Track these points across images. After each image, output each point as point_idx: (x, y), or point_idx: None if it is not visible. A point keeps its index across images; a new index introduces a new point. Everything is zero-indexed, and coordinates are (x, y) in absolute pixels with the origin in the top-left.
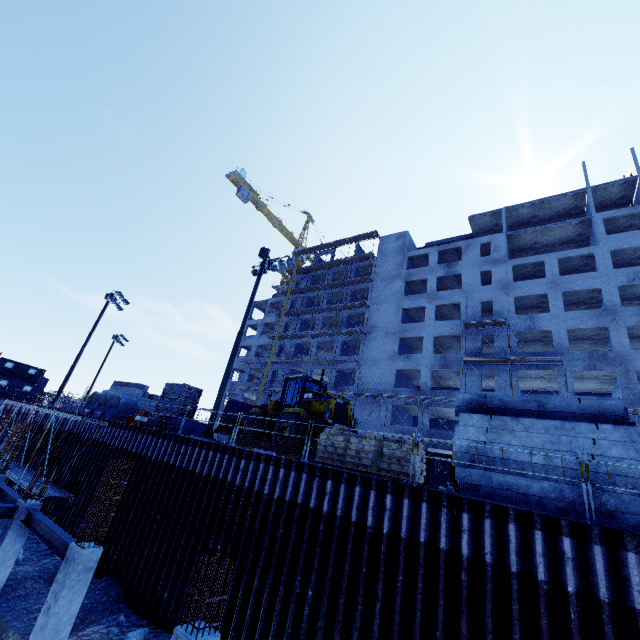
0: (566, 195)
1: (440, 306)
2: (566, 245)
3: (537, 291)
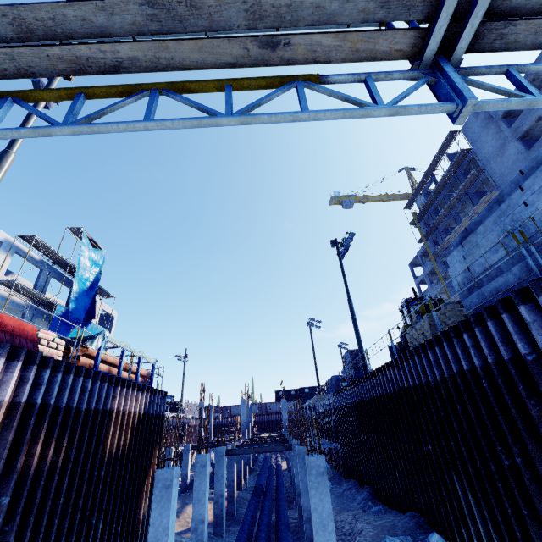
0: None
1: None
2: None
3: None
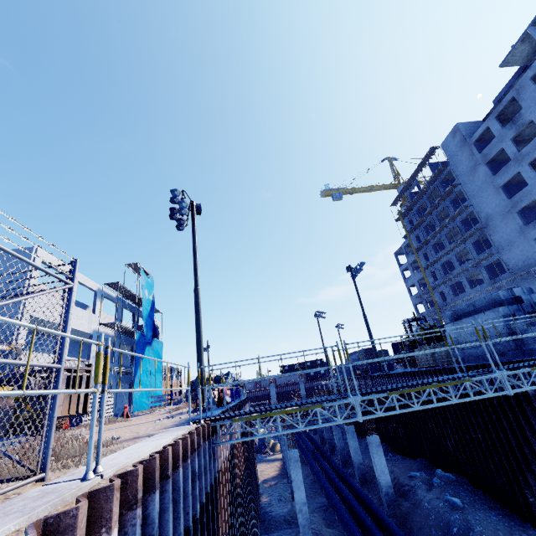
0: None
1: (535, 158)
2: None
3: None
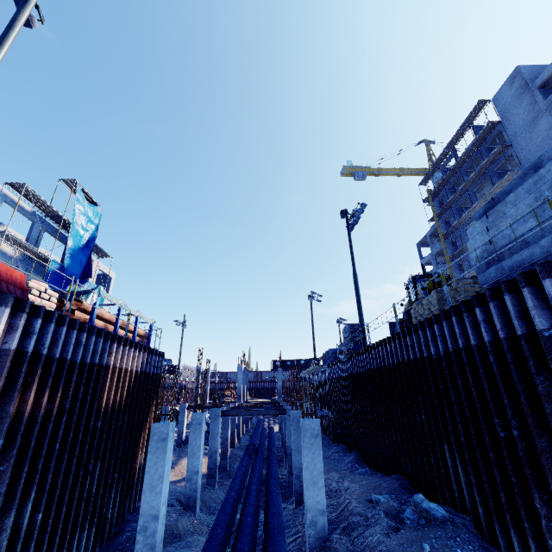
0: None
1: None
2: None
3: None
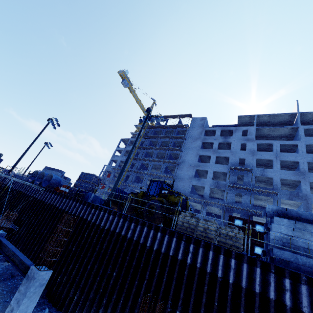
0: (287, 114)
1: (218, 157)
2: (282, 138)
3: (268, 157)
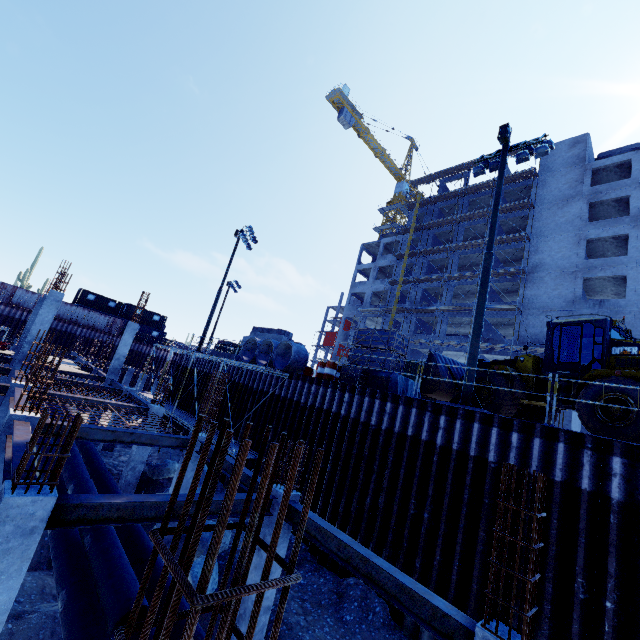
0: None
1: None
2: None
3: None
